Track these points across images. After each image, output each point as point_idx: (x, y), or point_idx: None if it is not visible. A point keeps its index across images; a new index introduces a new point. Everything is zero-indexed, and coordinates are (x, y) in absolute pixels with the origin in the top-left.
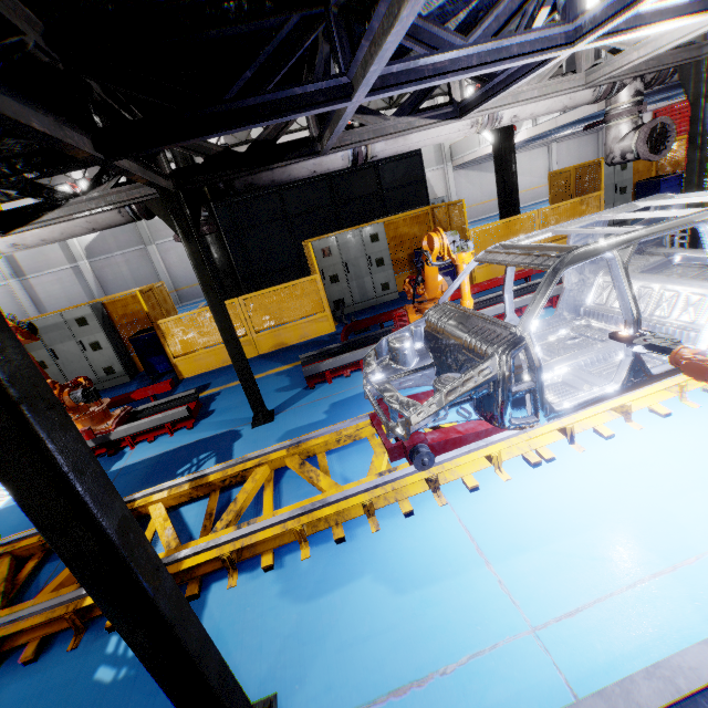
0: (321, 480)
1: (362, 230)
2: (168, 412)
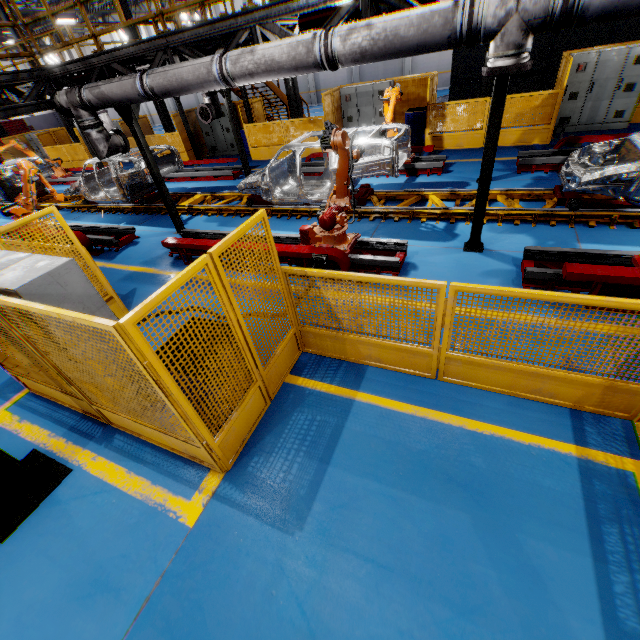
0: (515, 205)
1: (630, 49)
2: (432, 162)
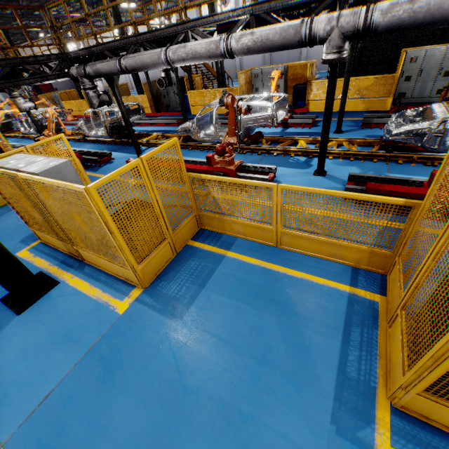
0: (353, 148)
1: (447, 48)
2: (305, 119)
